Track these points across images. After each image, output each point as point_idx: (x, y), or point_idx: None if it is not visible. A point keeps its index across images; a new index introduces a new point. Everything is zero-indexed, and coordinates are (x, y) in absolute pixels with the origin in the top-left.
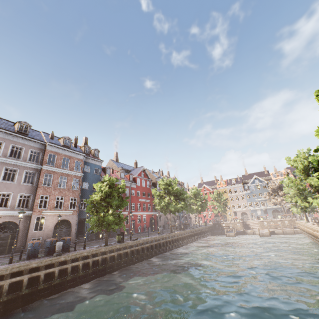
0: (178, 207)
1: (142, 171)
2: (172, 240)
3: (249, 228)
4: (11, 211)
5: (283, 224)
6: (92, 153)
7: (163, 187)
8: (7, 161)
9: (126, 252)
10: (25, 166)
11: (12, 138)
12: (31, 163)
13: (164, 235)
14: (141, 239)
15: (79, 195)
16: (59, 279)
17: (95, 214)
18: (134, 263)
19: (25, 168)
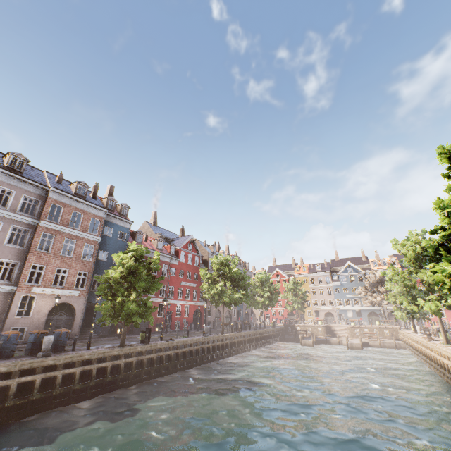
0: (235, 298)
1: (189, 241)
2: (223, 345)
3: (335, 335)
4: None
5: (382, 333)
6: (118, 209)
7: (217, 267)
8: None
9: (152, 358)
10: (12, 218)
11: None
12: (23, 215)
13: (211, 337)
14: (176, 341)
15: (93, 268)
16: (41, 393)
17: (109, 298)
18: (162, 375)
19: (12, 221)
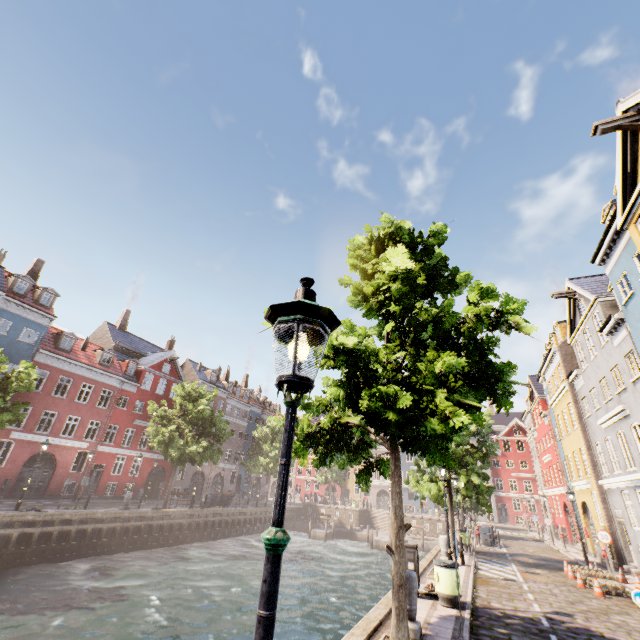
0: (190, 452)
1: (168, 360)
2: (151, 528)
3: (372, 526)
4: None
5: (434, 527)
6: (36, 295)
7: (179, 401)
8: None
9: None
10: None
11: None
12: None
13: (126, 511)
14: (36, 513)
15: None
16: None
17: None
18: None
19: None
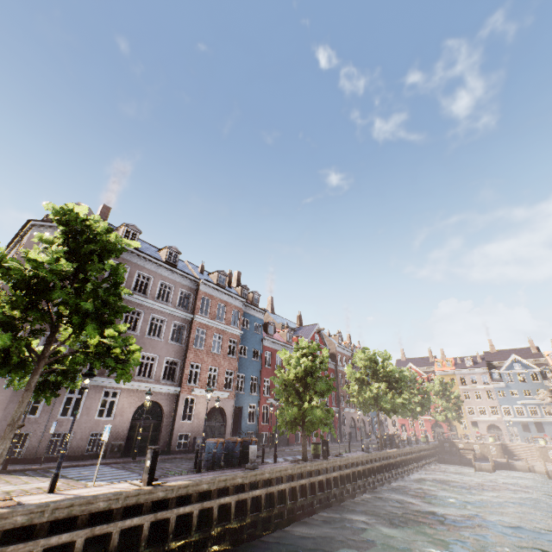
0: (396, 403)
1: (315, 331)
2: (388, 465)
3: (516, 458)
4: (155, 384)
5: None
6: (250, 297)
7: (366, 364)
8: (155, 305)
9: (334, 477)
10: (174, 314)
11: (162, 272)
12: (181, 310)
13: (377, 453)
14: (351, 457)
15: (237, 366)
16: (266, 511)
17: (294, 404)
18: (345, 499)
19: (173, 317)
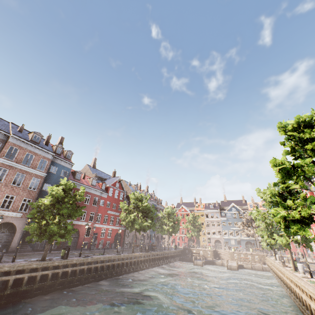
0: (144, 225)
1: (117, 181)
2: (131, 263)
3: (220, 258)
4: None
5: (253, 258)
6: (64, 154)
7: (133, 201)
8: None
9: (67, 271)
10: None
11: None
12: None
13: (121, 255)
14: (91, 258)
15: (36, 196)
16: None
17: (36, 221)
18: (74, 286)
19: None
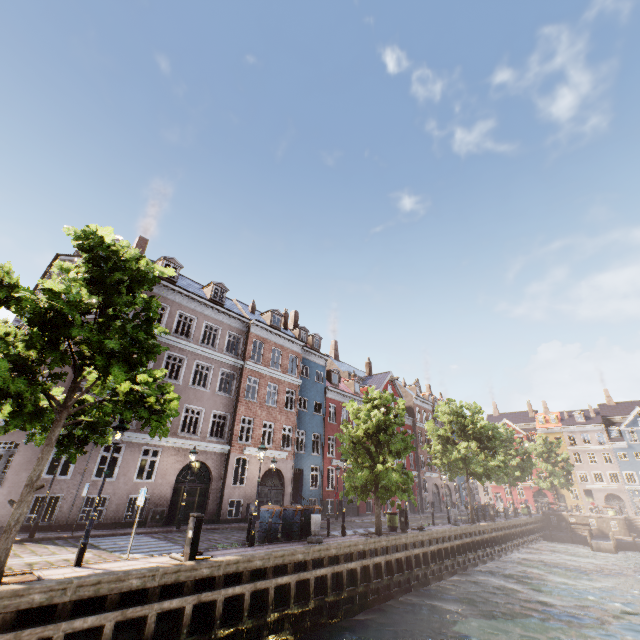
0: (489, 466)
1: (388, 381)
2: (482, 542)
3: None
4: (201, 441)
5: None
6: (309, 341)
7: (450, 418)
8: (199, 350)
9: (416, 555)
10: (221, 360)
11: (206, 311)
12: (229, 356)
13: (467, 527)
14: (435, 531)
15: (296, 421)
16: (333, 594)
17: (365, 465)
18: (429, 582)
19: (221, 364)
